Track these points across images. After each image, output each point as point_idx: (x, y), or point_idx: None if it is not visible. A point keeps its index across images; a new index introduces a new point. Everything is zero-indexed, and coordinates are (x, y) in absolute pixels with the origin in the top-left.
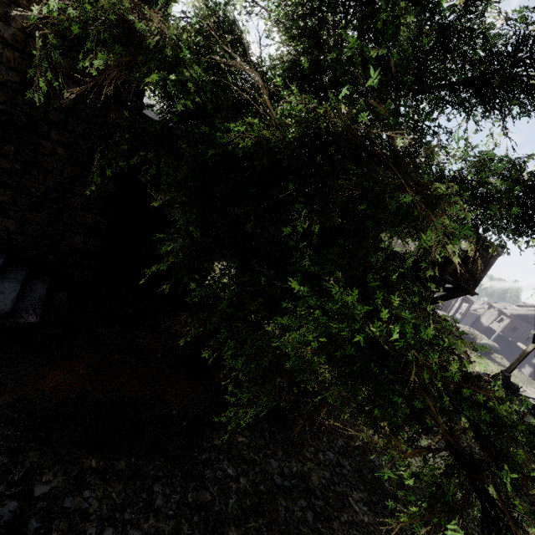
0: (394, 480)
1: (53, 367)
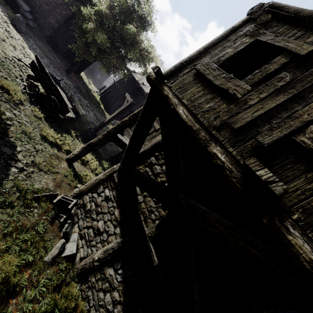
0: None
1: (34, 36)
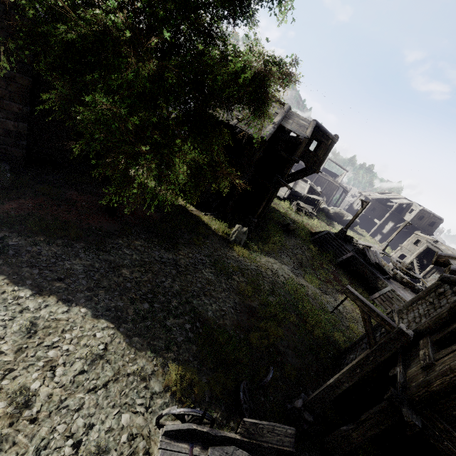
0: (235, 267)
1: (9, 201)
